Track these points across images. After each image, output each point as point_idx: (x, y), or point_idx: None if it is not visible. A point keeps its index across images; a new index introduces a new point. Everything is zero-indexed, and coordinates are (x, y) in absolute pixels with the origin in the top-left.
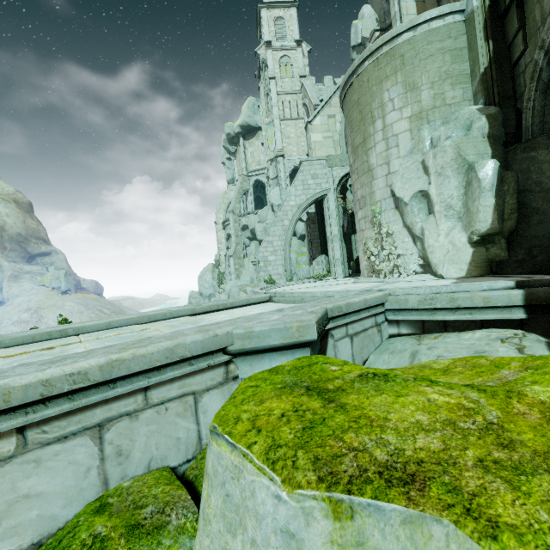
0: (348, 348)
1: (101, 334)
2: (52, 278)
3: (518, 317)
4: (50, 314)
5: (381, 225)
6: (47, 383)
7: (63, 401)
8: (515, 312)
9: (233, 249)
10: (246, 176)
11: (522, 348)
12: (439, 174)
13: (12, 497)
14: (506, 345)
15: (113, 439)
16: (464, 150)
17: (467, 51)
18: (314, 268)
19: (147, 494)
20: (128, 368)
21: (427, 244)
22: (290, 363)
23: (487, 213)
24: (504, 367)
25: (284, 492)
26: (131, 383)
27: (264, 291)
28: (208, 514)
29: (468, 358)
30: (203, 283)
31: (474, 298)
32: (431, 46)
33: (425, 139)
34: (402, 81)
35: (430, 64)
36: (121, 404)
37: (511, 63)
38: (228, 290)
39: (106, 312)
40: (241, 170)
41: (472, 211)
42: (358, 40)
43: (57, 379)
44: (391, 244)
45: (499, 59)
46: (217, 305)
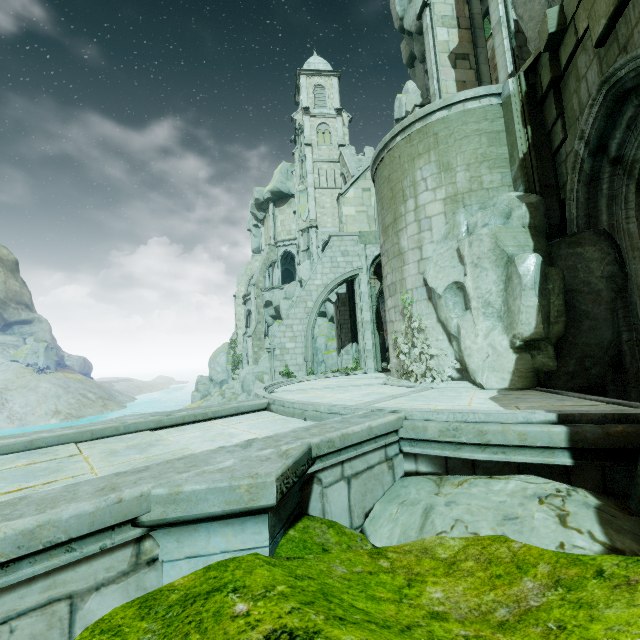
0: (343, 496)
1: (8, 462)
2: (29, 352)
3: (563, 462)
4: (17, 398)
5: (412, 318)
6: None
7: None
8: (558, 455)
9: (252, 328)
10: (273, 246)
11: (565, 516)
12: (476, 264)
13: None
14: (545, 509)
15: None
16: (502, 241)
17: (504, 135)
18: (342, 358)
19: None
20: None
21: (464, 345)
22: (189, 580)
23: (530, 315)
24: (528, 571)
25: None
26: None
27: (264, 394)
28: None
29: (487, 541)
30: (215, 366)
31: (507, 433)
32: (467, 127)
33: (461, 224)
34: (436, 160)
35: (466, 145)
36: None
37: (552, 150)
38: (242, 377)
39: (91, 397)
40: (268, 239)
41: (513, 311)
42: (402, 114)
43: None
44: (423, 341)
45: (539, 146)
46: (194, 415)
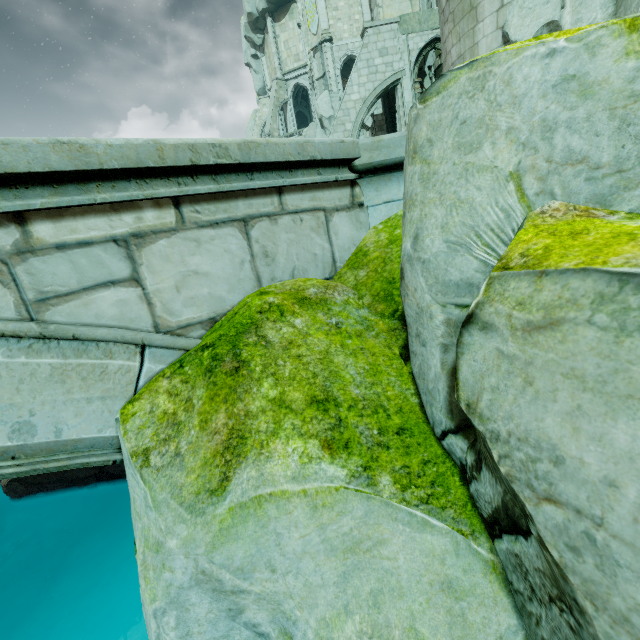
0: None
1: None
2: None
3: None
4: None
5: None
6: (193, 149)
7: (208, 181)
8: None
9: None
10: (281, 81)
11: None
12: None
13: (184, 270)
14: None
15: (259, 238)
16: None
17: None
18: None
19: (303, 284)
20: (264, 155)
21: None
22: None
23: None
24: None
25: (561, 41)
26: (267, 179)
27: None
28: (430, 170)
29: None
30: None
31: None
32: None
33: None
34: None
35: None
36: (260, 203)
37: None
38: None
39: None
40: (273, 72)
41: None
42: None
43: (201, 147)
44: None
45: None
46: None
